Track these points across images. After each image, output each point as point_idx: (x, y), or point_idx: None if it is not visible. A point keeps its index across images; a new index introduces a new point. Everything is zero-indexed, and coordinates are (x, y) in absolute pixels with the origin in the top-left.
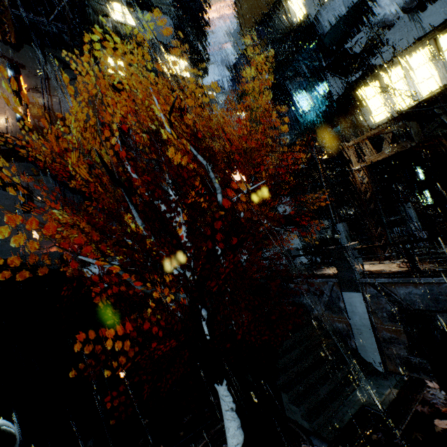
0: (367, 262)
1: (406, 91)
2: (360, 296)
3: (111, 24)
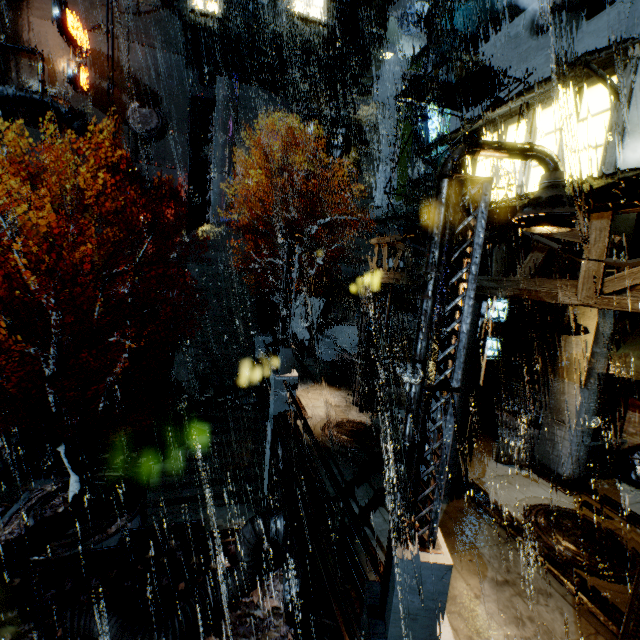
0: (347, 398)
1: (507, 173)
2: (270, 432)
3: None
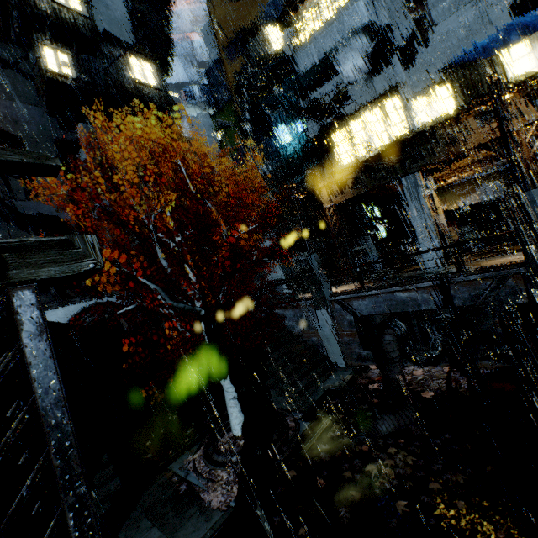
0: (336, 287)
1: (365, 141)
2: (328, 312)
3: (47, 3)
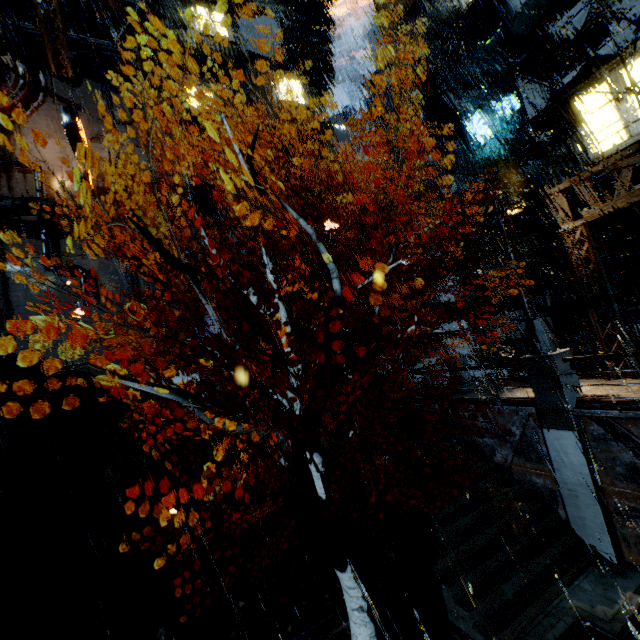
0: (585, 381)
1: None
2: (574, 437)
3: (195, 38)
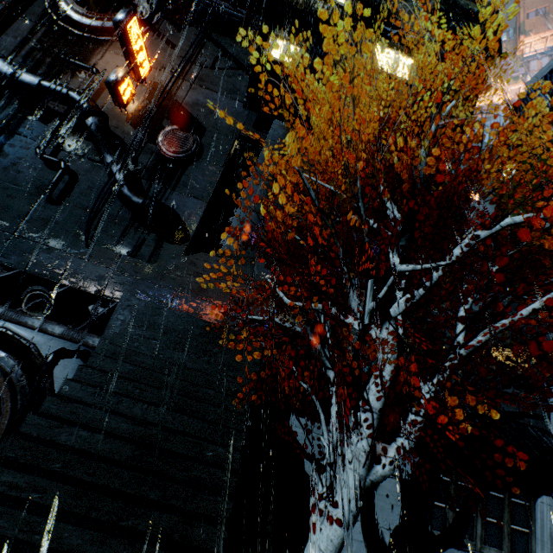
0: None
1: None
2: None
3: None
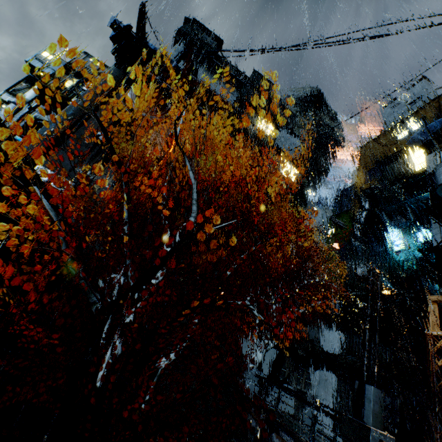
0: None
1: None
2: None
3: (253, 130)
